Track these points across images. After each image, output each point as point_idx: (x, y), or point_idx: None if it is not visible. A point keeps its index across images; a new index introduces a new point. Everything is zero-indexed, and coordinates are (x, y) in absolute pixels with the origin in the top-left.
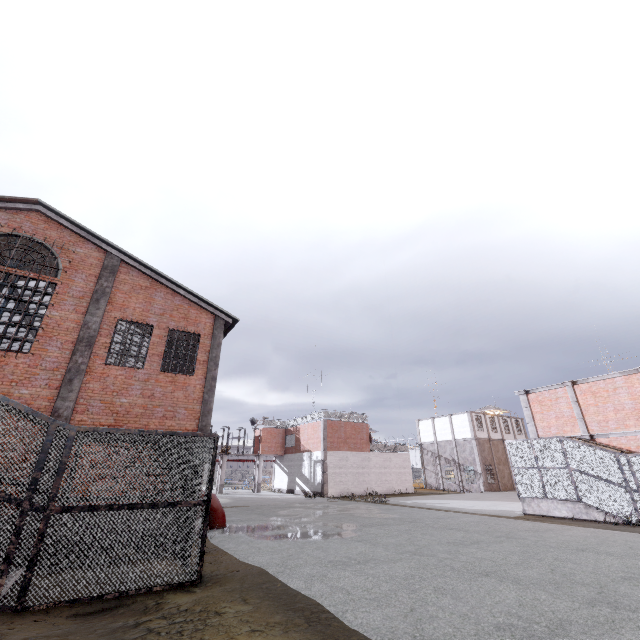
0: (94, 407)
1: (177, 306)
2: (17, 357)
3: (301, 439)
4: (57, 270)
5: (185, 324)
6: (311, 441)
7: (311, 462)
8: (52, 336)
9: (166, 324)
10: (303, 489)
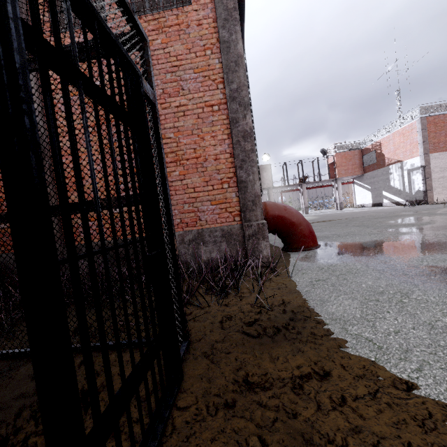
0: None
1: None
2: None
3: (384, 153)
4: None
5: None
6: (400, 150)
7: (403, 172)
8: None
9: None
10: (393, 201)
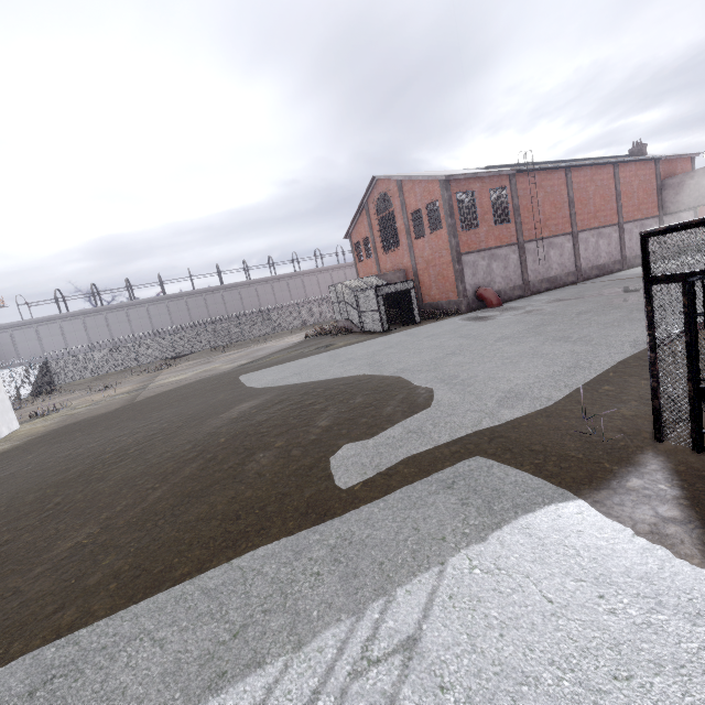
0: (420, 261)
1: (424, 188)
2: (399, 249)
3: None
4: (392, 203)
5: (430, 198)
6: None
7: None
8: (401, 235)
9: (424, 204)
10: None
